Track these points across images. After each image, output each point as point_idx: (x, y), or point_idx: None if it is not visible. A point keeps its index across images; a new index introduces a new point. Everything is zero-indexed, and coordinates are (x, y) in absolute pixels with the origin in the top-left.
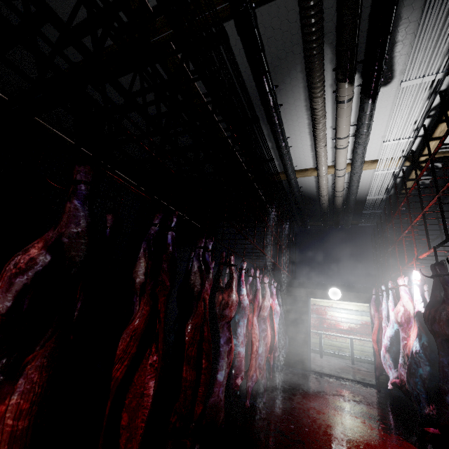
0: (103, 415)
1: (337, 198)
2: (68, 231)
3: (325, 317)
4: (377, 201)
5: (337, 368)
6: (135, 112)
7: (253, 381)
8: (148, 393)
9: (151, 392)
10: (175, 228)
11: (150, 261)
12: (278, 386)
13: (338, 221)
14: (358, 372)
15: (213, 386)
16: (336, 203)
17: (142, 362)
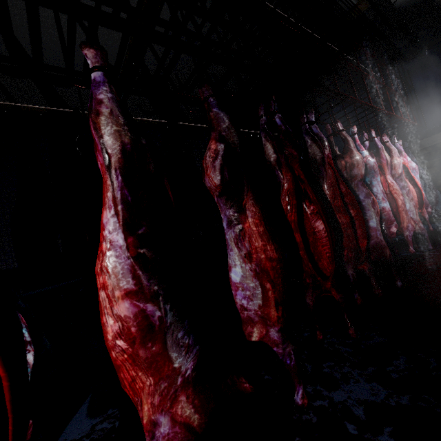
0: (294, 243)
1: None
2: (222, 129)
3: None
4: None
5: None
6: (185, 55)
7: (407, 231)
8: (317, 231)
9: (319, 229)
10: (278, 111)
11: (273, 142)
12: (440, 237)
13: None
14: None
15: (367, 233)
16: None
17: (302, 215)
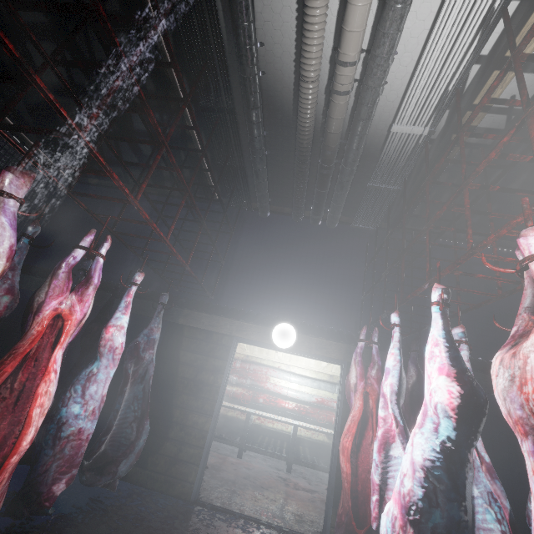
0: None
1: (334, 104)
2: None
3: (264, 385)
4: (405, 148)
5: (257, 486)
6: None
7: None
8: None
9: None
10: None
11: None
12: None
13: (321, 201)
14: (293, 496)
15: None
16: (330, 125)
17: None
